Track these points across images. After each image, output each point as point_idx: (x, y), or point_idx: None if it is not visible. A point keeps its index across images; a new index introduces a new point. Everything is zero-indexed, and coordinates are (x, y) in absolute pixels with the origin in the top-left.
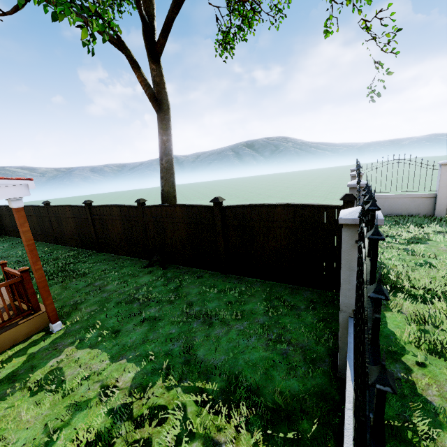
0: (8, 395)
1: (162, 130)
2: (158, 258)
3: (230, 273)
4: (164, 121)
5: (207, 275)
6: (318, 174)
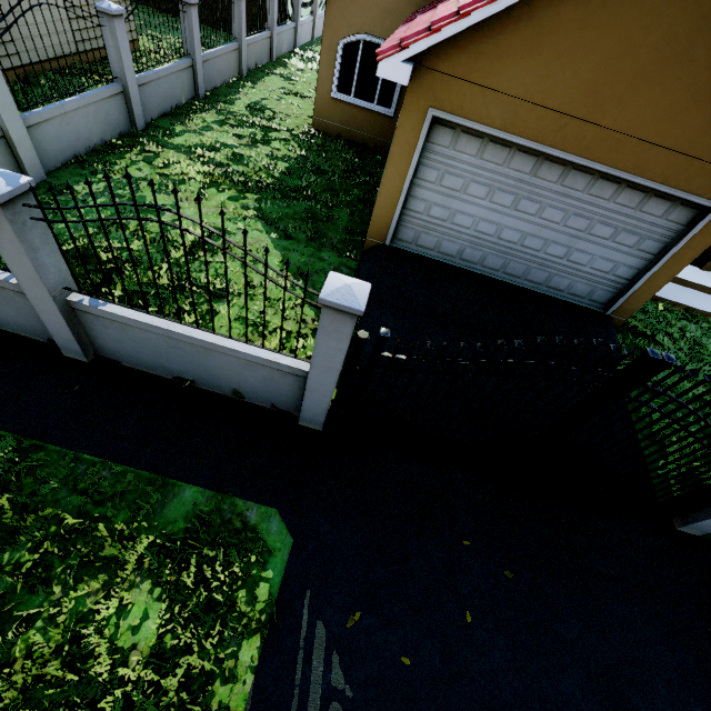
0: (139, 35)
1: None
2: (167, 8)
3: (224, 31)
4: None
5: (209, 29)
6: None
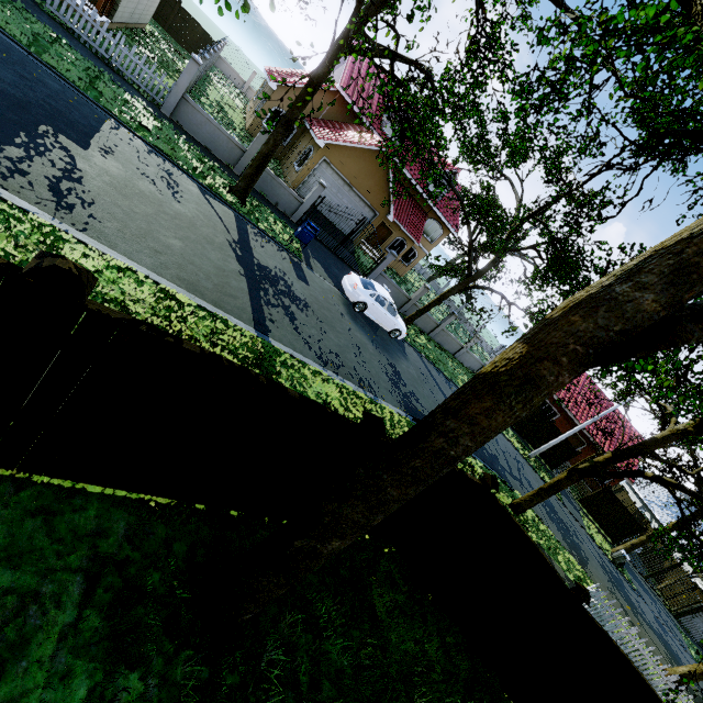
0: None
1: None
2: None
3: (168, 32)
4: None
5: (158, 24)
6: (192, 11)
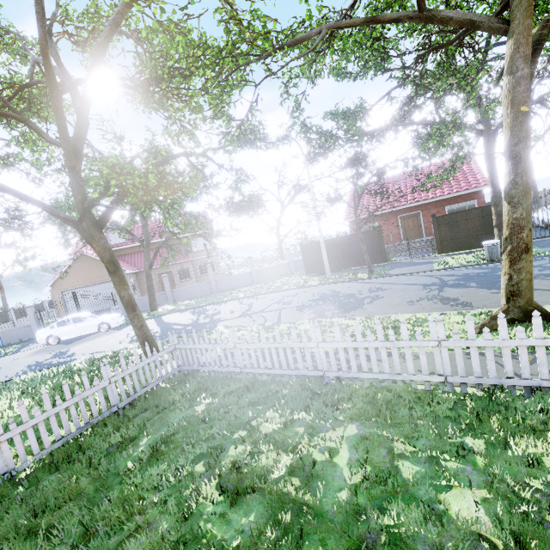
0: None
1: (3, 293)
2: None
3: None
4: (3, 291)
5: None
6: None
